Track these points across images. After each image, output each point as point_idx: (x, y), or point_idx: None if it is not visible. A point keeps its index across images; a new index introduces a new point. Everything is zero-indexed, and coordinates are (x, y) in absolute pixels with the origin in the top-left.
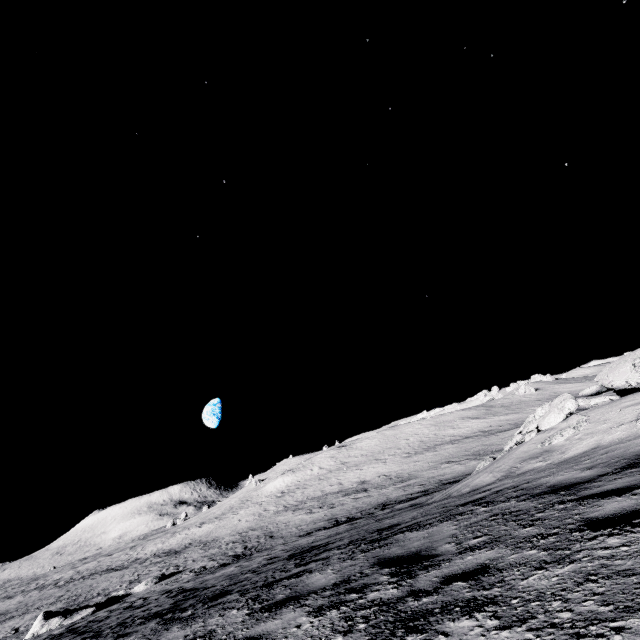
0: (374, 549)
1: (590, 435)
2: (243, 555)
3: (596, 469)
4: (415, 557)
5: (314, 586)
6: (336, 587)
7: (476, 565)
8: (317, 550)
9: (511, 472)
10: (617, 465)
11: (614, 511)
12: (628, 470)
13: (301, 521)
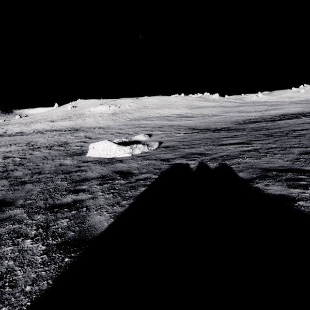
0: None
1: None
2: (206, 129)
3: None
4: None
5: None
6: None
7: None
8: None
9: None
10: None
11: None
12: None
13: (183, 123)
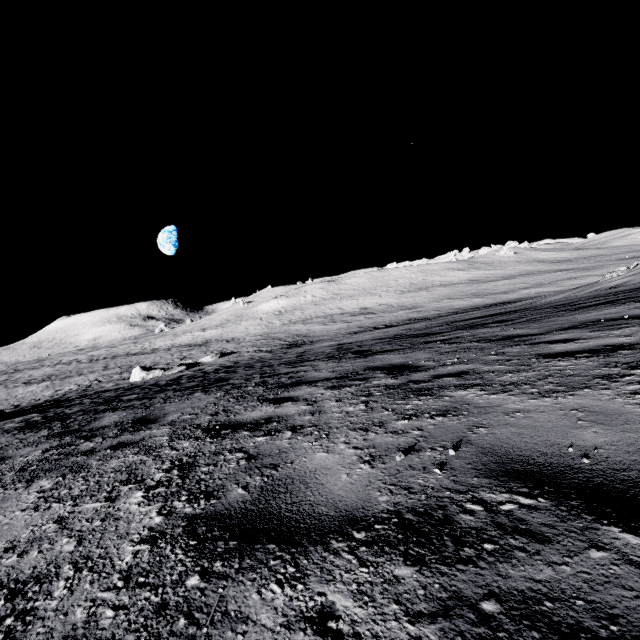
0: None
1: None
2: (297, 344)
3: None
4: None
5: None
6: None
7: None
8: (527, 309)
9: None
10: None
11: None
12: None
13: (325, 329)
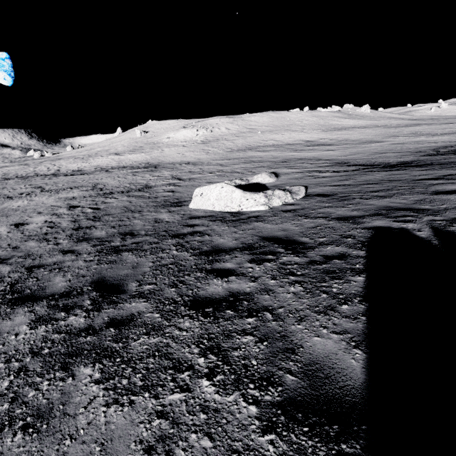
0: None
1: None
2: (372, 165)
3: None
4: None
5: None
6: None
7: None
8: None
9: None
10: None
11: None
12: None
13: (321, 155)
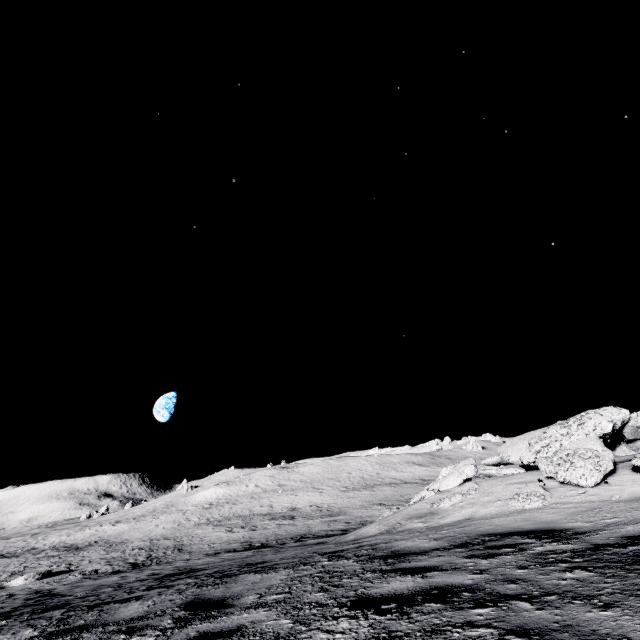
0: (208, 586)
1: (471, 505)
2: (141, 565)
3: (439, 542)
4: (217, 603)
5: (116, 617)
6: (126, 623)
7: (236, 625)
8: (185, 575)
9: (394, 528)
10: (455, 541)
11: (387, 591)
12: (456, 549)
13: (217, 538)
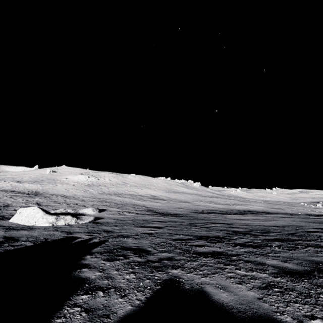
0: None
1: None
2: (161, 213)
3: None
4: None
5: None
6: None
7: None
8: None
9: None
10: None
11: None
12: None
13: (150, 204)
